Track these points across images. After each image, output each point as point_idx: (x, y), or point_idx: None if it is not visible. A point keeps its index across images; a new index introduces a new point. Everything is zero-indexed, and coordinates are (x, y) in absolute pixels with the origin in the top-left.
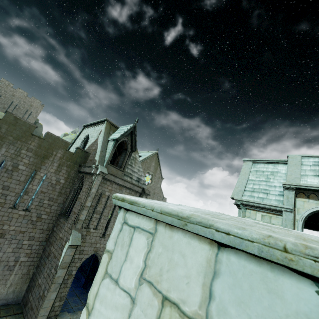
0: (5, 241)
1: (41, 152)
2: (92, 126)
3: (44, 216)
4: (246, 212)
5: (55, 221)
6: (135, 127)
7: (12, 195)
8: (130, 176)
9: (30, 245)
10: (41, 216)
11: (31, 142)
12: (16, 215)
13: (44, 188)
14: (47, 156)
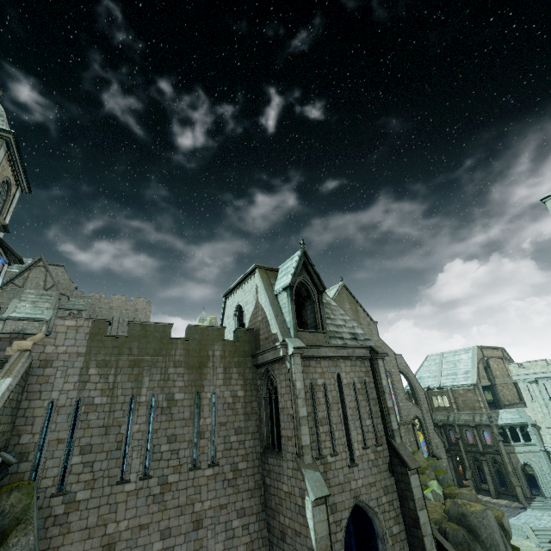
0: (207, 533)
1: (193, 360)
2: (238, 289)
3: (241, 465)
4: None
5: (260, 466)
6: (306, 253)
7: (185, 447)
8: (338, 336)
9: (244, 526)
10: (237, 467)
11: (175, 352)
12: (203, 479)
13: (220, 416)
14: (203, 362)
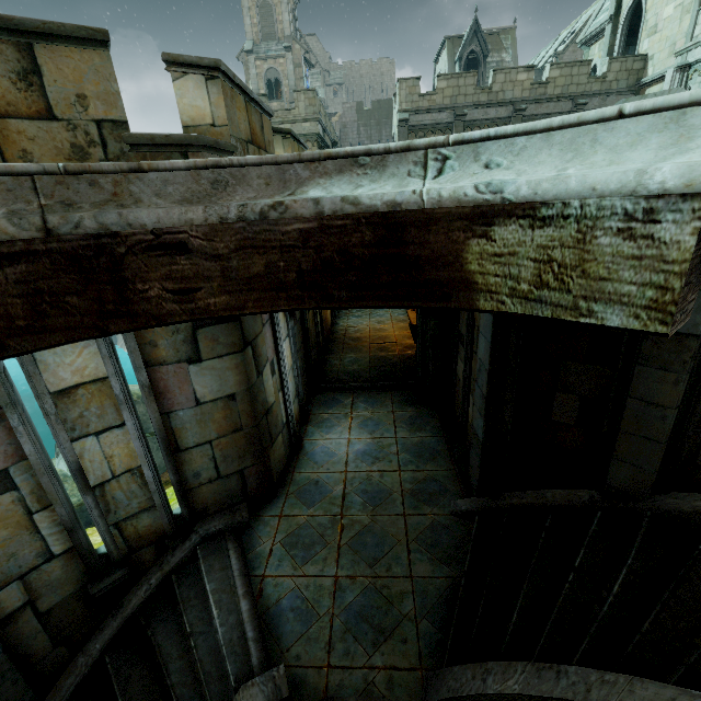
0: None
1: None
2: (440, 57)
3: None
4: (589, 51)
5: None
6: (477, 22)
7: None
8: None
9: None
10: None
11: None
12: None
13: None
14: None
